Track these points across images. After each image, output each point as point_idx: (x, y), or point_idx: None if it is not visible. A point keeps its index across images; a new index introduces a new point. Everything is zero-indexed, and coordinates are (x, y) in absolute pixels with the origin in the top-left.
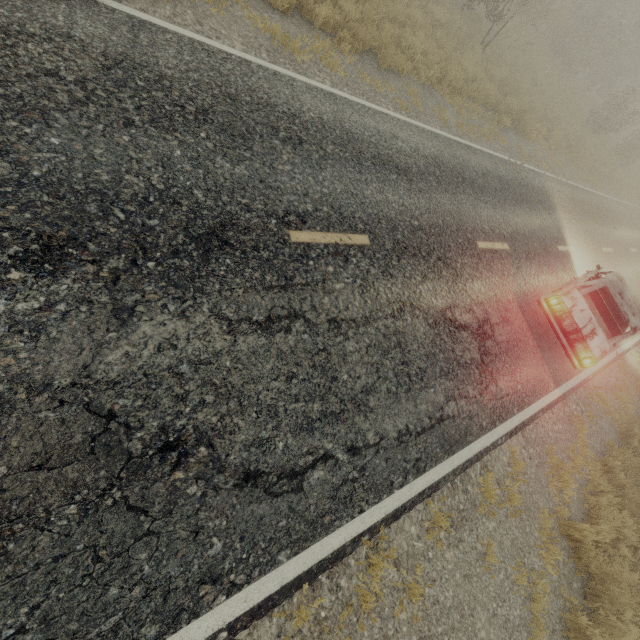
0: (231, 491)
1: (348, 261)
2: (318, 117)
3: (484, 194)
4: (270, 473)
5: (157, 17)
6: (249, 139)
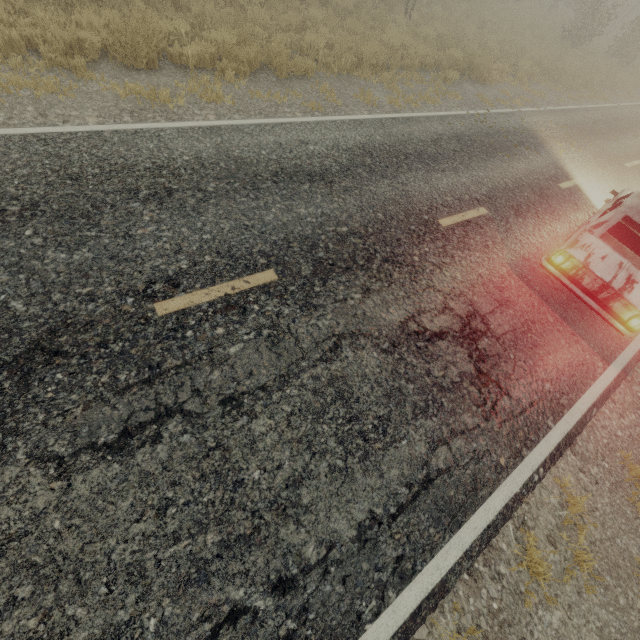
0: None
1: (246, 311)
2: (194, 158)
3: (439, 162)
4: None
5: None
6: (95, 215)
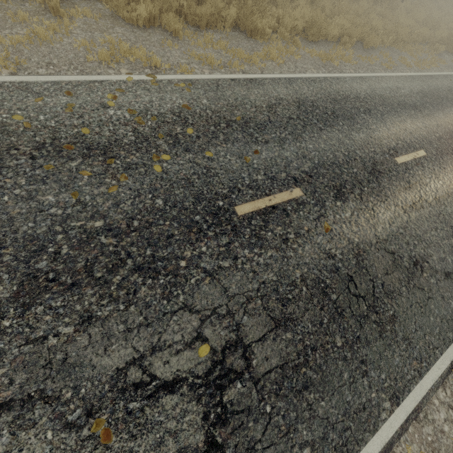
0: (444, 281)
1: (423, 166)
2: (365, 93)
3: None
4: (452, 273)
5: (285, 73)
6: (354, 118)
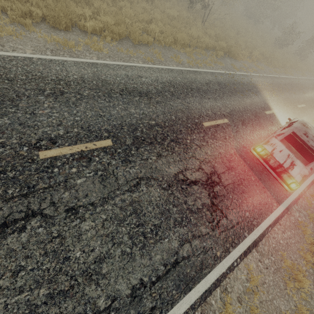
0: None
1: (91, 160)
2: (80, 77)
3: (207, 94)
4: None
5: None
6: (17, 100)
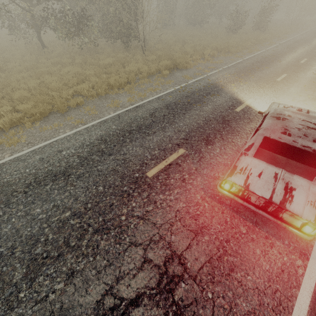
0: None
1: None
2: None
3: (152, 127)
4: None
5: None
6: None
